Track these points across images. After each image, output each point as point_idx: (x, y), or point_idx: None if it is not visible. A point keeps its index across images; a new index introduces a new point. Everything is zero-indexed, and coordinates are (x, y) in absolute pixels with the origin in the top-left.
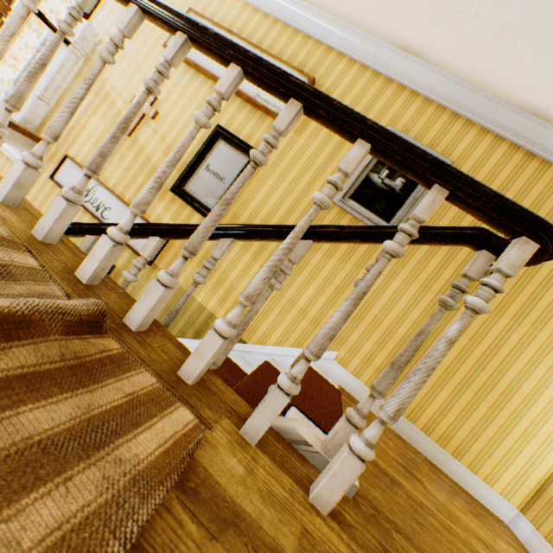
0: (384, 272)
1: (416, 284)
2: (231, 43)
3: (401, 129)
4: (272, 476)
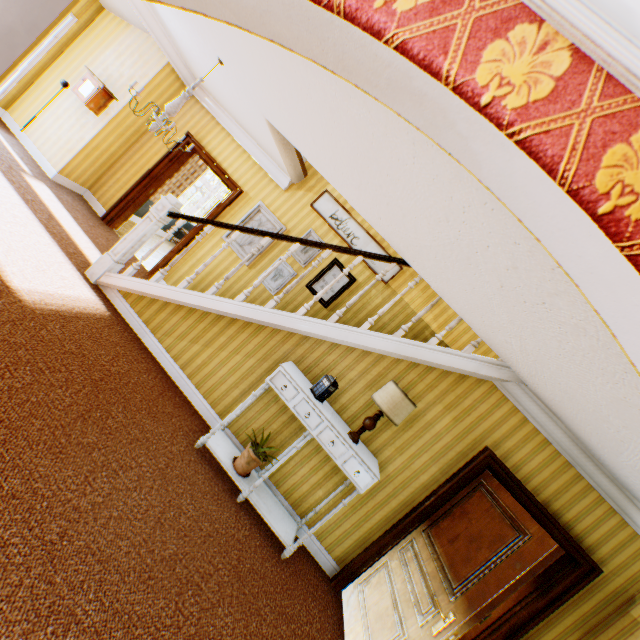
0: None
1: None
2: None
3: None
4: None
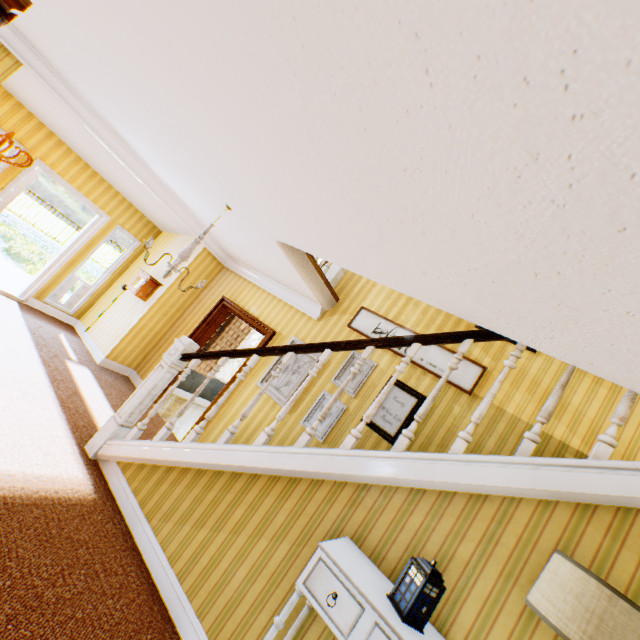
0: None
1: None
2: None
3: None
4: None
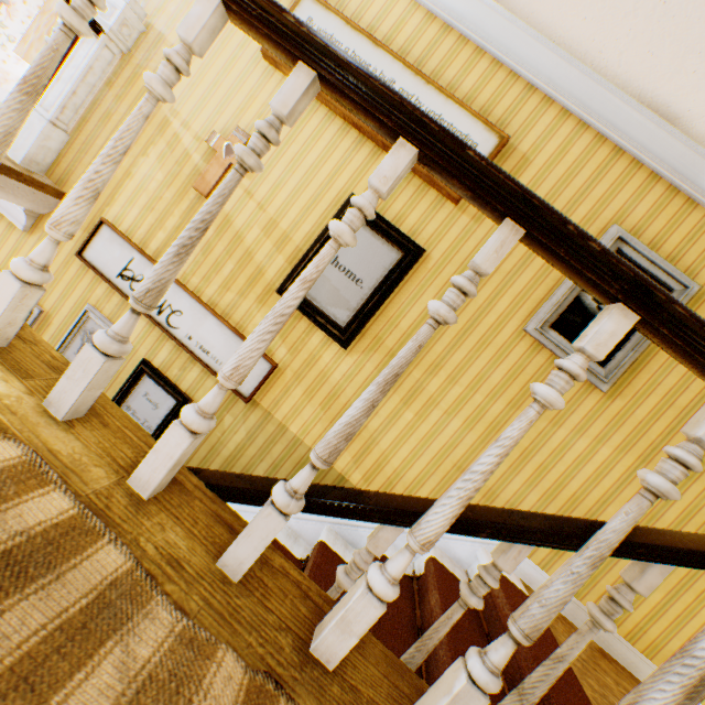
0: (591, 434)
1: (633, 453)
2: (636, 276)
3: (630, 228)
4: None
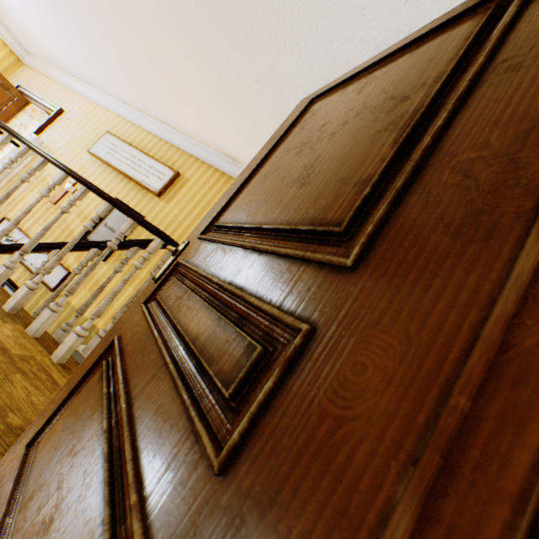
0: None
1: None
2: (61, 163)
3: None
4: (32, 344)
